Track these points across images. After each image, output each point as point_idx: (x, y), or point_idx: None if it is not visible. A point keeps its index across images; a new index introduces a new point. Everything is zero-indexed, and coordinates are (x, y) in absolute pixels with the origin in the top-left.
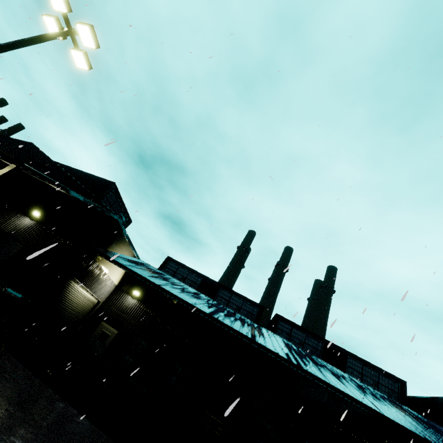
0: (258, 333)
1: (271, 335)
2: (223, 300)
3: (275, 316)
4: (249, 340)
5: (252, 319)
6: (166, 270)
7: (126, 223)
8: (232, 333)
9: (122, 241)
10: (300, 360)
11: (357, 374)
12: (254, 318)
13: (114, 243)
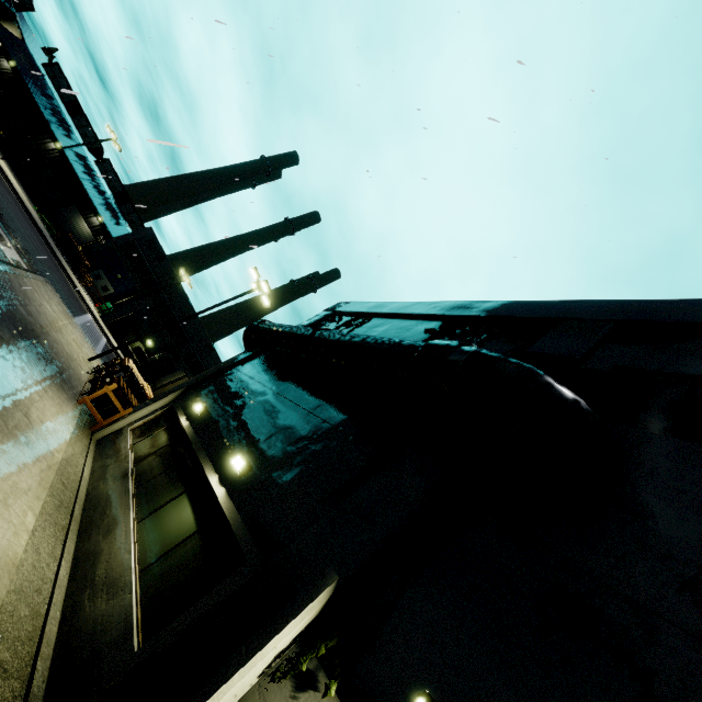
0: (65, 135)
1: (80, 148)
2: (80, 123)
3: (107, 159)
4: (47, 122)
5: (91, 148)
6: (51, 70)
7: (29, 9)
8: (42, 115)
9: (13, 25)
10: (71, 152)
11: (127, 212)
12: (93, 148)
13: (6, 22)
